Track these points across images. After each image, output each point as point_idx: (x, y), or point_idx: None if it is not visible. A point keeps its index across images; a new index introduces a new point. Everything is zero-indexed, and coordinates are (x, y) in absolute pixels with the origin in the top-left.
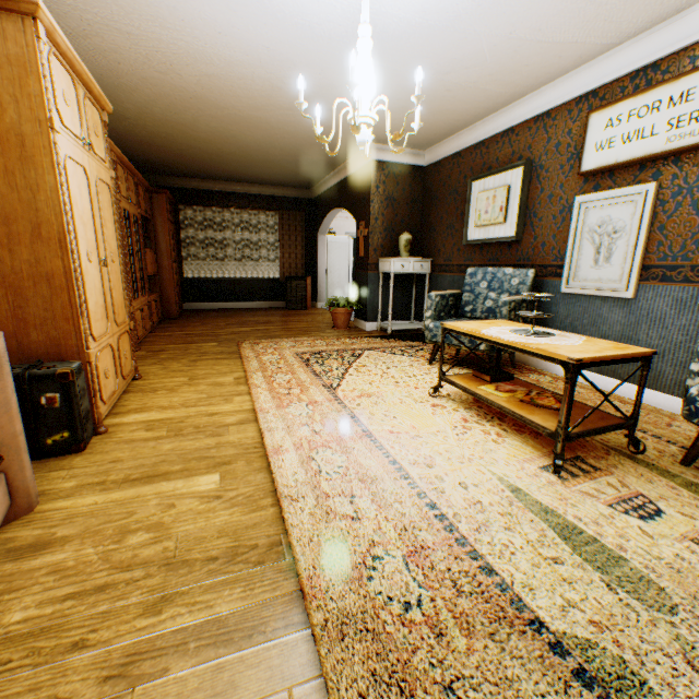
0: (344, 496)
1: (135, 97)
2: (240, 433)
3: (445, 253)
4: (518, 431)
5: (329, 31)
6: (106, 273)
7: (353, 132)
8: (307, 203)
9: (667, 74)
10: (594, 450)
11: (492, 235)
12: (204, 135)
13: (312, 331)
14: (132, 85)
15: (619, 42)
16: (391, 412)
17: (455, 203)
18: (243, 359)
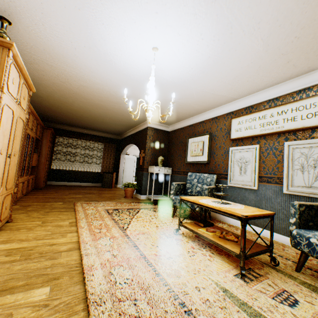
0: (130, 300)
1: (47, 89)
2: (68, 256)
3: (177, 166)
4: (219, 254)
5: (136, 78)
6: (8, 161)
7: (146, 111)
8: (118, 141)
9: (256, 109)
10: (256, 264)
11: (197, 160)
12: (76, 108)
13: (114, 198)
14: (47, 84)
15: (239, 98)
16: (155, 243)
17: (182, 146)
18: (76, 212)
